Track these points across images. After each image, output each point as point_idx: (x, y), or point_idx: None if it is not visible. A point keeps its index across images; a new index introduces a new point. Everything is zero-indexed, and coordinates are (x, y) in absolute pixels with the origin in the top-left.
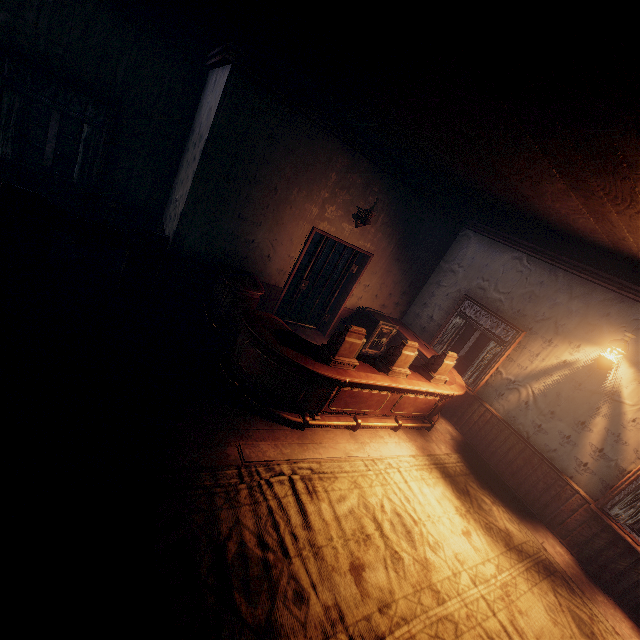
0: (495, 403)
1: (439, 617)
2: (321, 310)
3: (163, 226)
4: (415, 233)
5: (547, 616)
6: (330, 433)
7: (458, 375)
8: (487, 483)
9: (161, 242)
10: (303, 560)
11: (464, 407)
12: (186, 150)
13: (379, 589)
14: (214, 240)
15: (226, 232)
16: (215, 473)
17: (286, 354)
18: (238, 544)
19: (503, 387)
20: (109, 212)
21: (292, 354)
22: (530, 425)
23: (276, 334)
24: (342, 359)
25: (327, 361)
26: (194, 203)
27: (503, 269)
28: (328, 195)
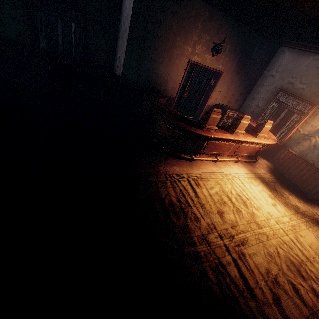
0: (294, 147)
1: (259, 233)
2: (195, 108)
3: (115, 73)
4: (249, 55)
5: (315, 239)
6: (204, 163)
7: (272, 135)
8: (286, 186)
9: (116, 79)
10: (197, 208)
11: (275, 151)
12: (120, 27)
13: (231, 220)
14: (140, 75)
15: (145, 70)
16: (156, 176)
17: (181, 125)
18: (169, 200)
19: (300, 138)
20: (91, 68)
21: (184, 125)
22: (315, 157)
23: (175, 117)
24: (209, 126)
25: (201, 128)
26: (129, 56)
27: (306, 68)
28: (197, 38)
